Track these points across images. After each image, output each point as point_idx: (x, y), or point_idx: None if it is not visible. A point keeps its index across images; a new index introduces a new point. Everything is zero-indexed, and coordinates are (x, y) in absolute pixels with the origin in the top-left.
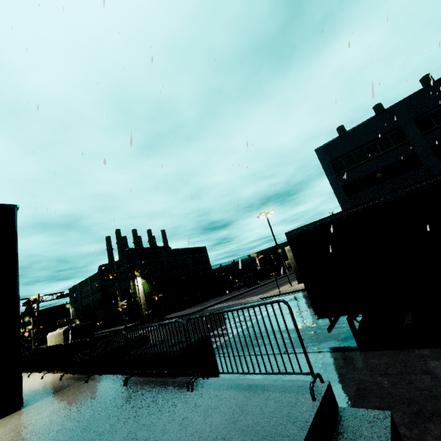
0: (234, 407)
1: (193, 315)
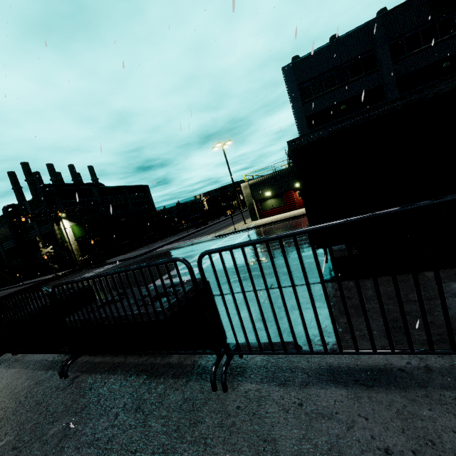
0: (399, 451)
1: (140, 257)
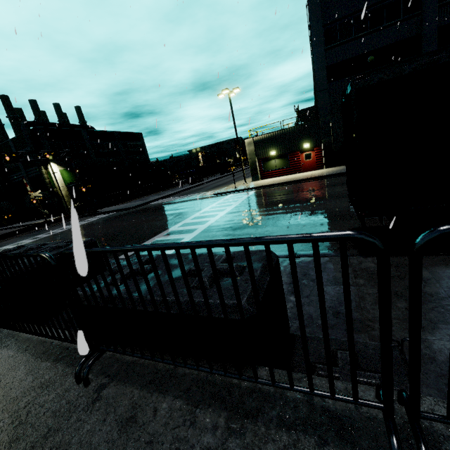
0: None
1: (134, 209)
